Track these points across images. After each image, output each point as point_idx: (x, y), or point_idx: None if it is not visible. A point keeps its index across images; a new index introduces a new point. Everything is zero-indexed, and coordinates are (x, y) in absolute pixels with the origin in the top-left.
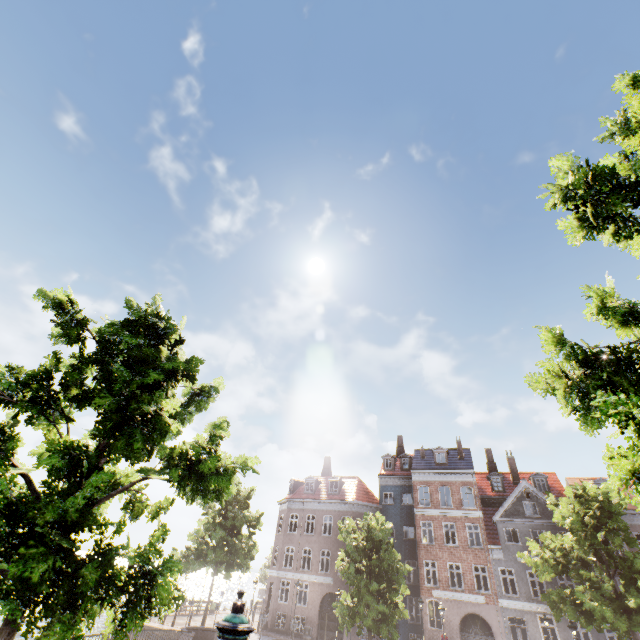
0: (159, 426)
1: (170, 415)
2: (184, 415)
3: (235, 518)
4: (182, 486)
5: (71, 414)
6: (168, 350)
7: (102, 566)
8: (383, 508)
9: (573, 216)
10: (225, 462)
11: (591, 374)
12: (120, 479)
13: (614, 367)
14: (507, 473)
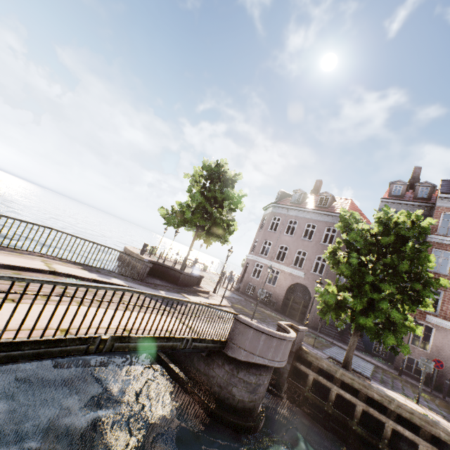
0: None
1: None
2: None
3: (216, 191)
4: None
5: None
6: None
7: None
8: None
9: None
10: None
11: None
12: None
13: None
14: None
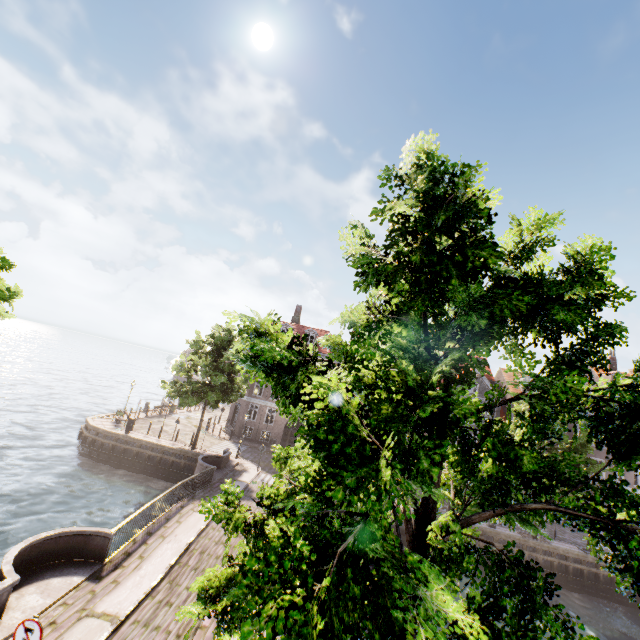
0: None
1: None
2: None
3: (233, 365)
4: None
5: None
6: None
7: None
8: None
9: None
10: None
11: None
12: None
13: None
14: None
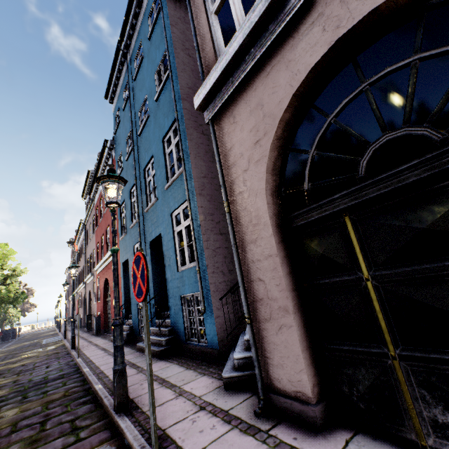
0: None
1: None
2: None
3: None
4: None
5: None
6: None
7: None
8: None
9: None
10: None
11: None
12: None
13: None
14: None
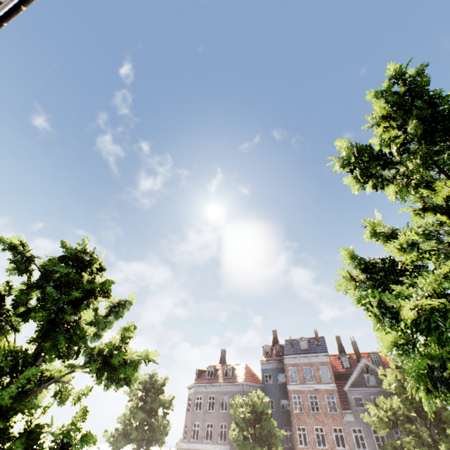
0: (77, 330)
1: (93, 323)
2: (105, 322)
3: (153, 402)
4: (99, 376)
5: (20, 326)
6: (89, 275)
7: (28, 441)
8: (265, 387)
9: (351, 175)
10: (132, 356)
11: (369, 277)
12: (54, 374)
13: (384, 272)
14: (352, 353)
